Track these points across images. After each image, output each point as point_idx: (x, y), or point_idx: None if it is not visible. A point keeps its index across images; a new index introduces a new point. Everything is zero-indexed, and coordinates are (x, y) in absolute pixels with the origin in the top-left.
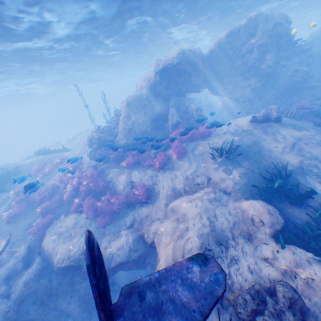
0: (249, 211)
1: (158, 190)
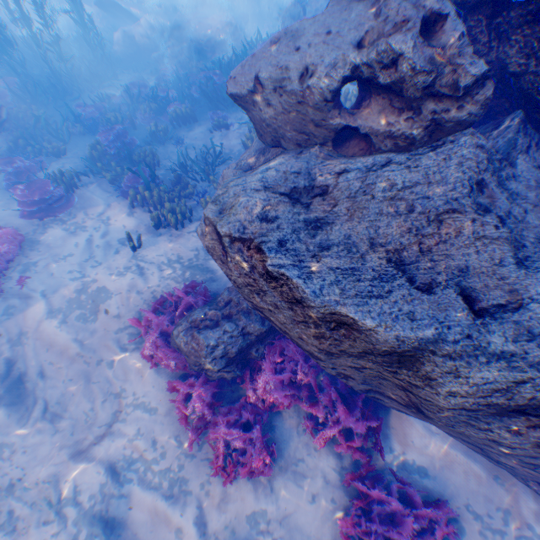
0: None
1: None
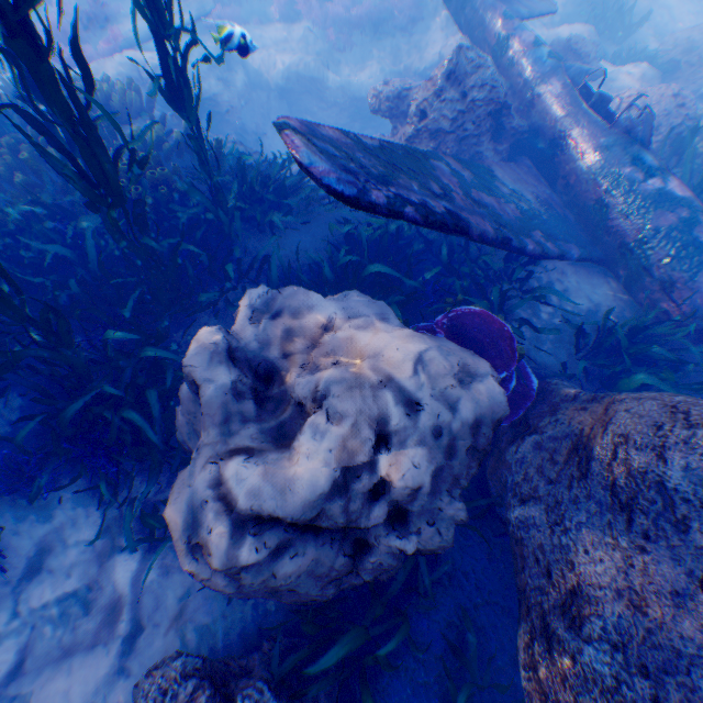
0: (565, 36)
1: (435, 13)
